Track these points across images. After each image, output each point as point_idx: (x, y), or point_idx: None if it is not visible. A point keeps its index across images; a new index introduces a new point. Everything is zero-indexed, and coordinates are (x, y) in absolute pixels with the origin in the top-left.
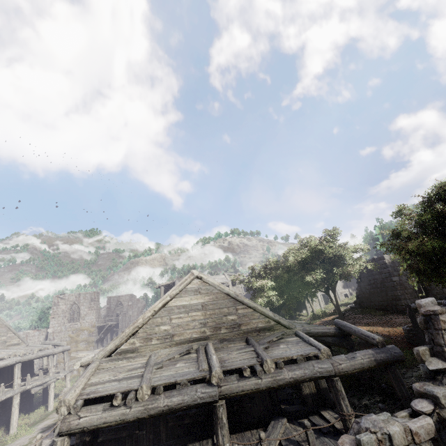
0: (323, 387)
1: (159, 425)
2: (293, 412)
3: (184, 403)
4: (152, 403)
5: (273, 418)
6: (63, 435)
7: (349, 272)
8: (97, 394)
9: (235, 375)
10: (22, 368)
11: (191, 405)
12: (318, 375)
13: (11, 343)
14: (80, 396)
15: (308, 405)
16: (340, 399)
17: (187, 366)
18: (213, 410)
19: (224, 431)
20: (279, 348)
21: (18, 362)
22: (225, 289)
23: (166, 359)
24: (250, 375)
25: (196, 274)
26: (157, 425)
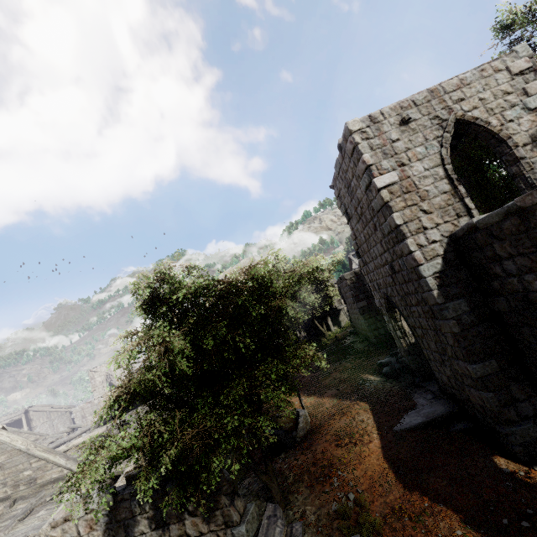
0: None
1: None
2: None
3: None
4: None
5: None
6: None
7: None
8: None
9: None
10: None
11: None
12: None
13: None
14: None
15: None
16: None
17: None
18: None
19: None
20: (33, 517)
21: None
22: (16, 445)
23: None
24: None
25: None
26: None
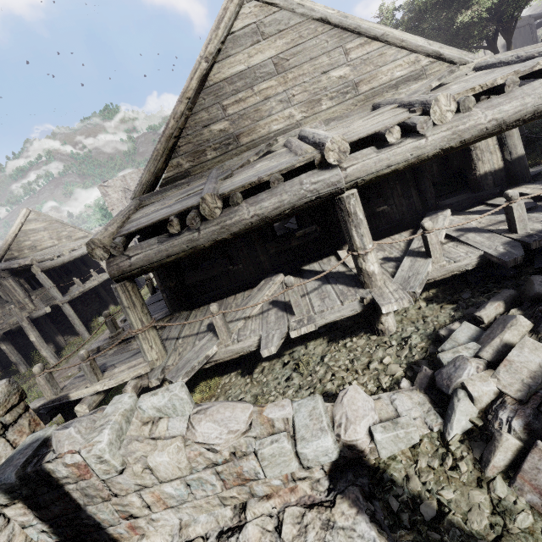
0: (519, 154)
1: (258, 256)
2: (456, 203)
3: (284, 205)
4: (231, 217)
5: (426, 215)
6: (120, 281)
7: None
8: (140, 226)
9: (370, 148)
10: None
11: (297, 206)
12: None
13: (78, 237)
14: (117, 235)
15: (484, 188)
16: None
17: (273, 161)
18: (338, 207)
19: (361, 230)
20: (451, 89)
21: None
22: (315, 8)
23: (237, 168)
24: (400, 141)
25: None
26: (254, 256)
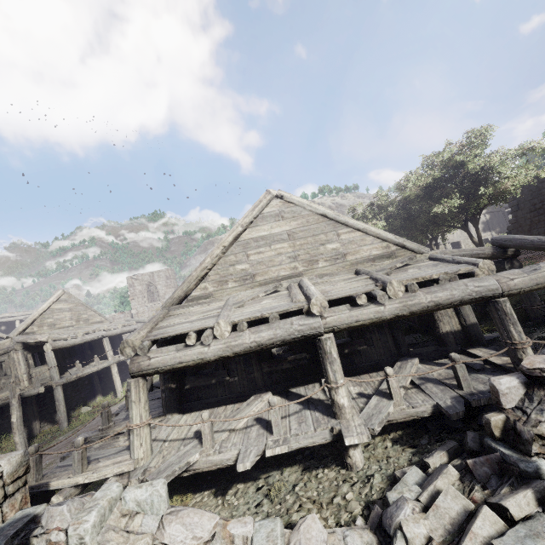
0: (472, 322)
1: (253, 371)
2: (425, 353)
3: (277, 337)
4: (235, 340)
5: (399, 360)
6: (136, 377)
7: (506, 188)
8: (166, 334)
9: (345, 305)
10: (114, 344)
11: (286, 339)
12: (474, 296)
13: (94, 321)
14: (146, 338)
15: (448, 344)
16: (509, 325)
17: (276, 302)
18: (318, 345)
19: (335, 367)
20: (407, 272)
21: (105, 336)
22: (319, 208)
23: (249, 299)
24: (367, 304)
25: (275, 193)
26: (250, 372)
